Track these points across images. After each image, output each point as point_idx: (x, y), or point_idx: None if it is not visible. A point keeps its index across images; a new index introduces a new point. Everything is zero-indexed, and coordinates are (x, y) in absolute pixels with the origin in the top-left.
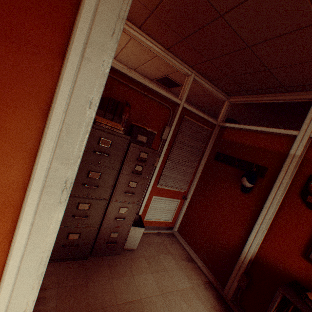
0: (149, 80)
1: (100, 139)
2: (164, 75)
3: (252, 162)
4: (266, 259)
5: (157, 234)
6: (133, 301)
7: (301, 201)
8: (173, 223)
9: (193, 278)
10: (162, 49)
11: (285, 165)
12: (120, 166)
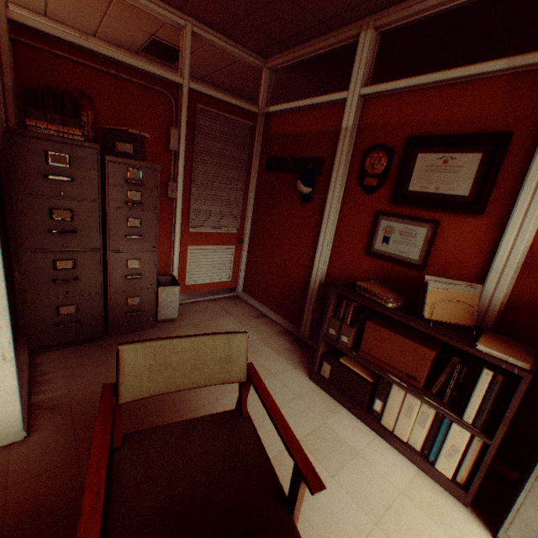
0: (132, 54)
1: (47, 155)
2: (149, 38)
3: (308, 156)
4: (336, 275)
5: (213, 301)
6: None
7: (359, 188)
8: (234, 282)
9: (262, 331)
10: None
11: (340, 147)
12: (101, 196)
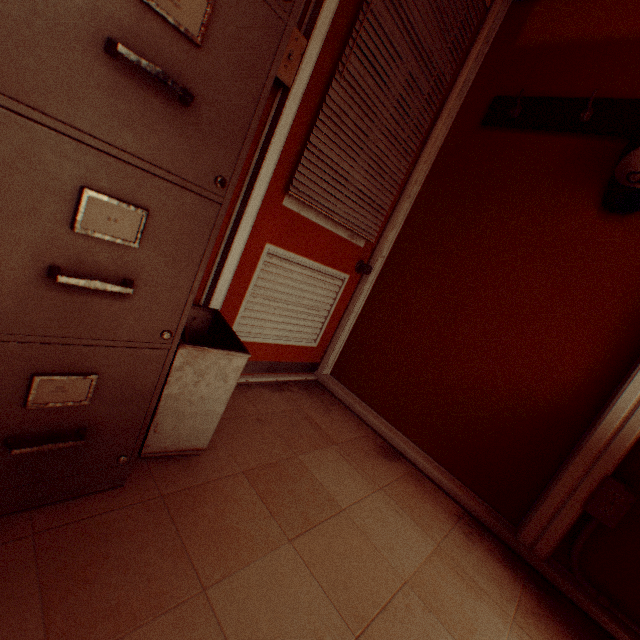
0: None
1: None
2: None
3: None
4: None
5: (275, 388)
6: None
7: None
8: (319, 353)
9: (424, 513)
10: None
11: None
12: None
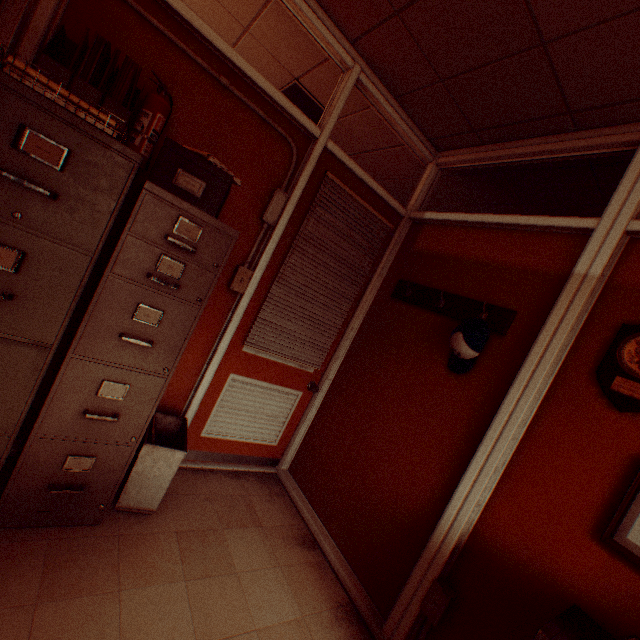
0: None
1: (21, 130)
2: (290, 81)
3: (481, 299)
4: (499, 544)
5: (234, 475)
6: None
7: (596, 390)
8: (280, 450)
9: (307, 592)
10: None
11: (563, 302)
12: (101, 247)
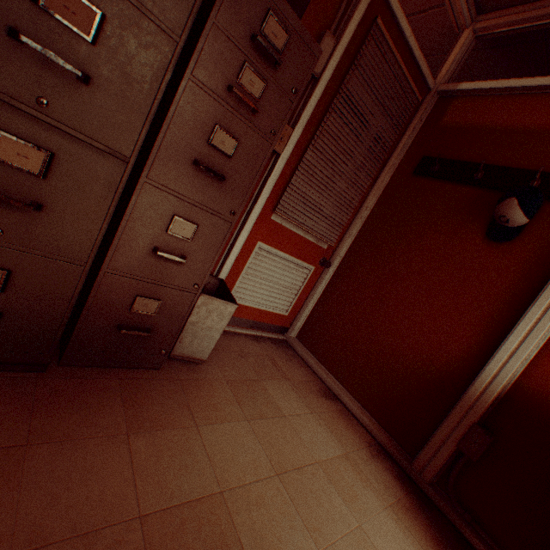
0: None
1: None
2: None
3: (530, 167)
4: (548, 394)
5: (254, 339)
6: (197, 500)
7: None
8: (289, 320)
9: (343, 434)
10: None
11: None
12: (188, 30)
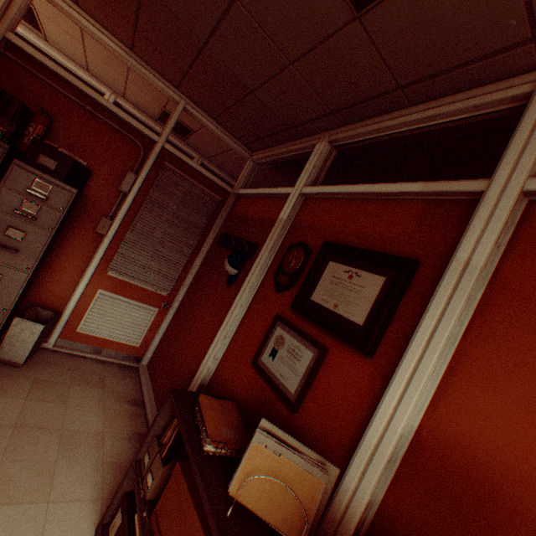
0: (152, 120)
1: None
2: (162, 109)
3: (250, 239)
4: (220, 380)
5: (101, 362)
6: None
7: (274, 283)
8: (143, 351)
9: (116, 423)
10: (122, 48)
11: (271, 235)
12: None
